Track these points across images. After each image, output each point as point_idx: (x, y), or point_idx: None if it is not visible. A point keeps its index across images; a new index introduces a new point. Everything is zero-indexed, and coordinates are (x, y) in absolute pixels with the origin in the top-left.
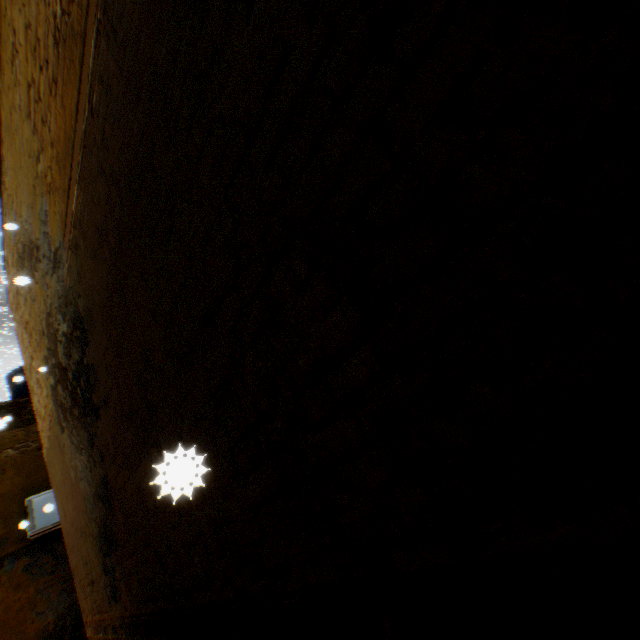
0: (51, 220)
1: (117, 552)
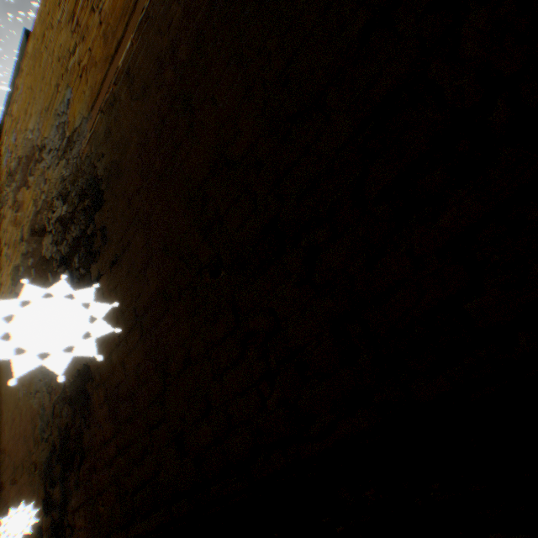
0: (73, 105)
1: (80, 469)
